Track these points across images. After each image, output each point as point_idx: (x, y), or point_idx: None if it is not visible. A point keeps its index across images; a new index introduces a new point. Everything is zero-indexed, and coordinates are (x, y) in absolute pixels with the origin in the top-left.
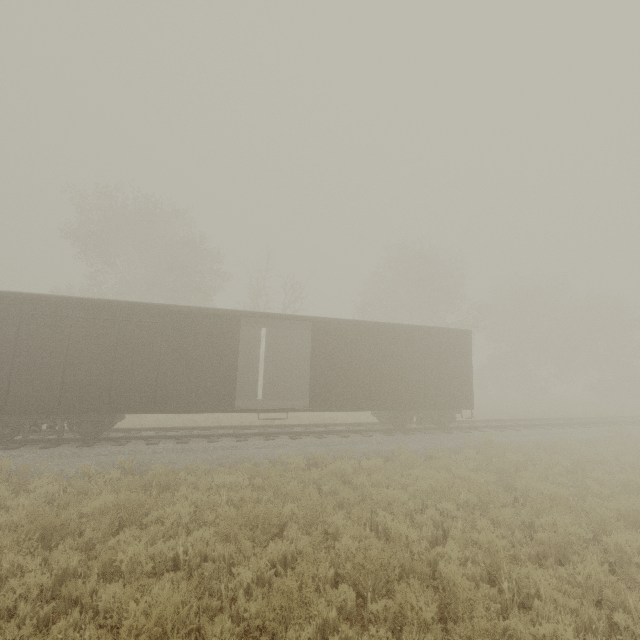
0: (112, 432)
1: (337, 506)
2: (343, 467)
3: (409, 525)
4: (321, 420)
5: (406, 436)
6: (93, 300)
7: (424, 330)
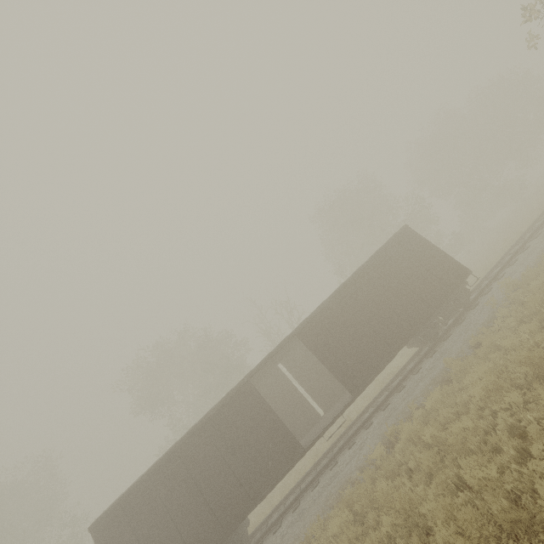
0: (251, 539)
1: (428, 480)
2: (411, 429)
3: (487, 459)
4: (382, 384)
5: (445, 343)
6: (157, 463)
7: (373, 260)
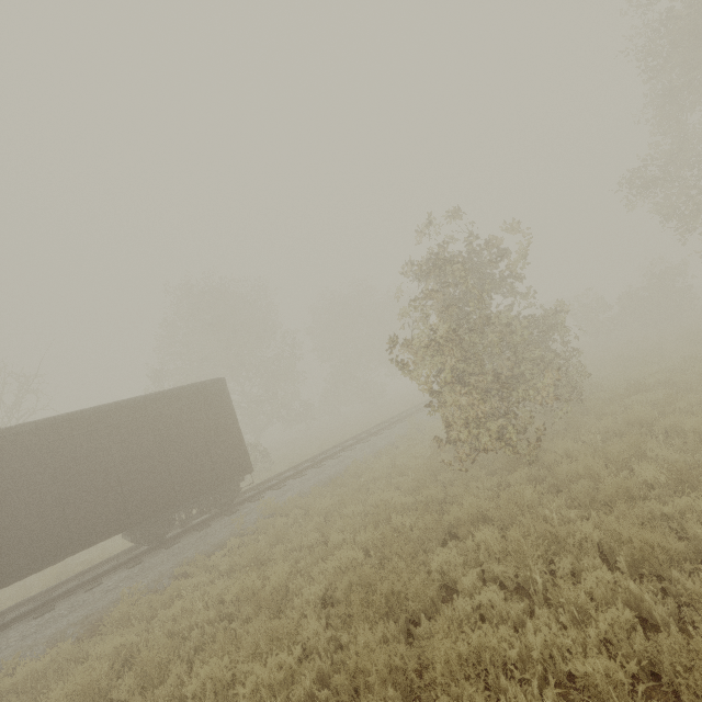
0: None
1: None
2: None
3: None
4: (54, 579)
5: (162, 553)
6: None
7: (149, 400)
